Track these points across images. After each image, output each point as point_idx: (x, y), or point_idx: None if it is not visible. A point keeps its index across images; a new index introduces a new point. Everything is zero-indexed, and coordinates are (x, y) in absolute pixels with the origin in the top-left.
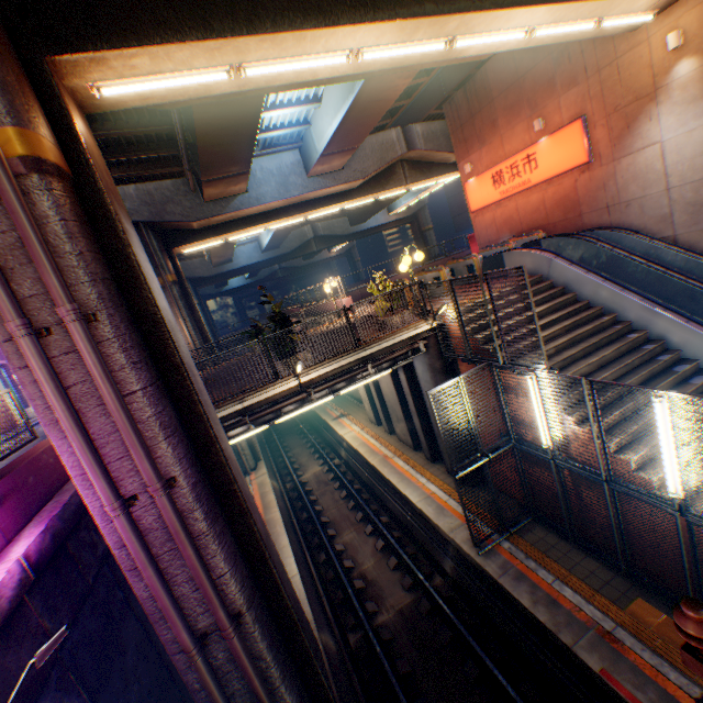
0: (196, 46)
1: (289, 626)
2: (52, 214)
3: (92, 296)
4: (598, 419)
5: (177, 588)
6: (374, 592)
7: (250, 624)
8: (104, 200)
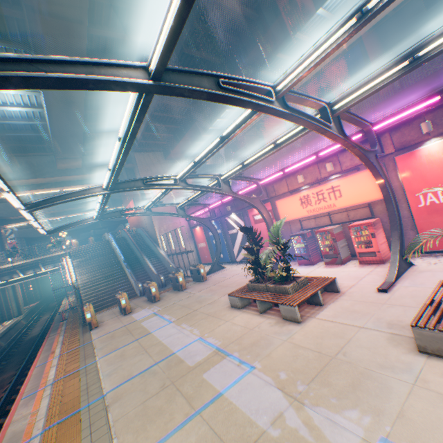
0: None
1: None
2: None
3: None
4: None
5: None
6: (30, 335)
7: None
8: None
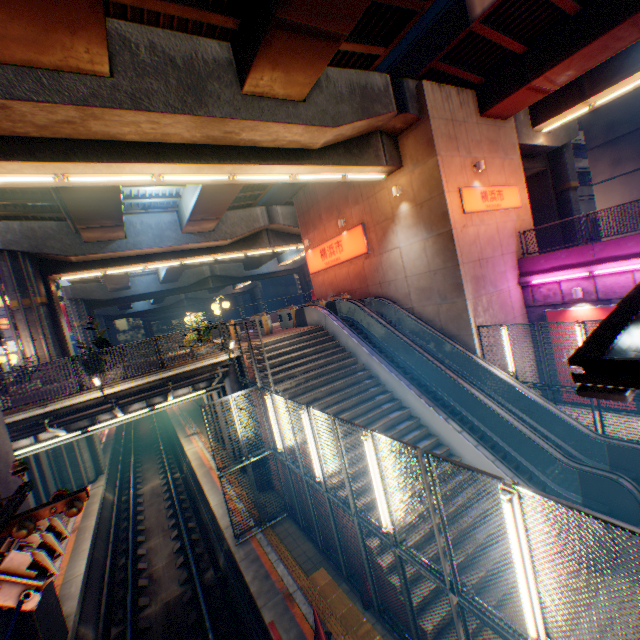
0: (23, 164)
1: None
2: None
3: None
4: (294, 427)
5: None
6: (153, 589)
7: None
8: None
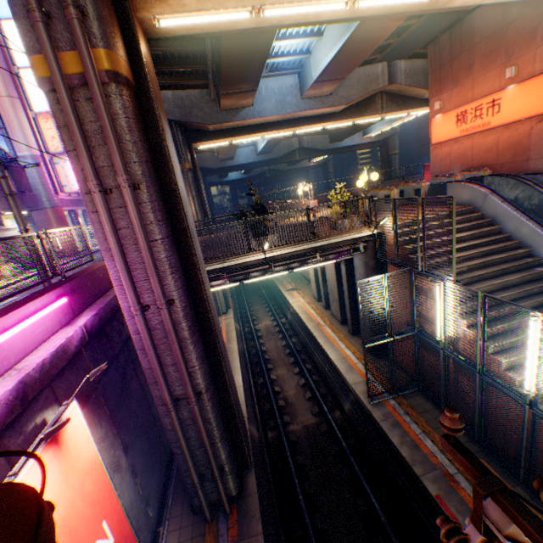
0: None
1: (230, 411)
2: (120, 113)
3: (139, 172)
4: (483, 325)
5: (166, 367)
6: (290, 410)
7: (206, 401)
8: (153, 106)
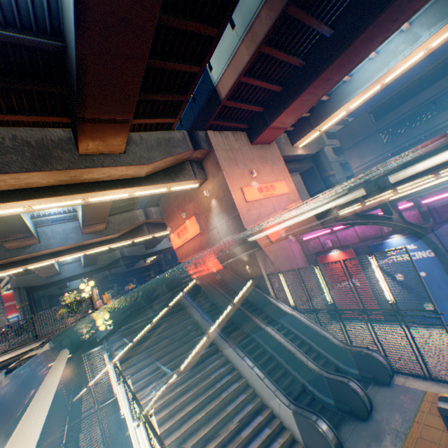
0: None
1: None
2: None
3: None
4: None
5: None
6: None
7: None
8: None
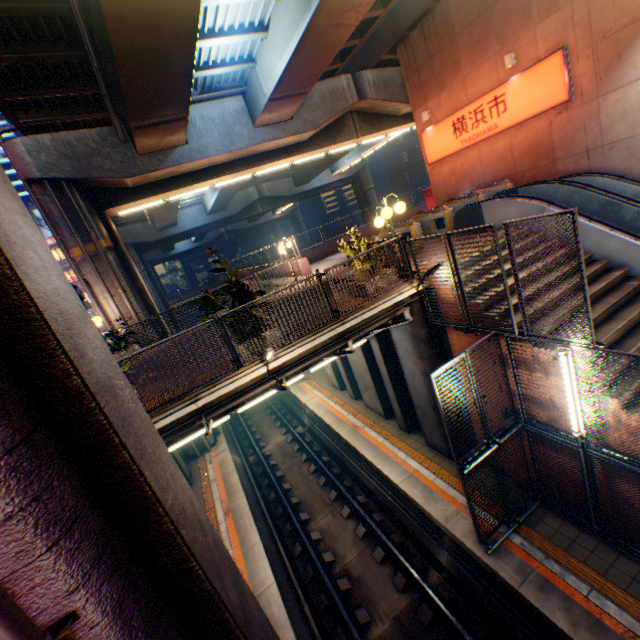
0: None
1: None
2: None
3: None
4: None
5: None
6: (362, 595)
7: None
8: None
